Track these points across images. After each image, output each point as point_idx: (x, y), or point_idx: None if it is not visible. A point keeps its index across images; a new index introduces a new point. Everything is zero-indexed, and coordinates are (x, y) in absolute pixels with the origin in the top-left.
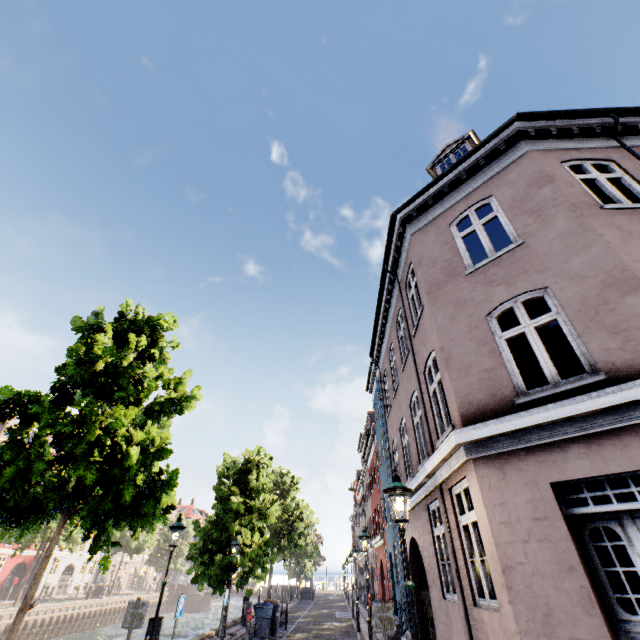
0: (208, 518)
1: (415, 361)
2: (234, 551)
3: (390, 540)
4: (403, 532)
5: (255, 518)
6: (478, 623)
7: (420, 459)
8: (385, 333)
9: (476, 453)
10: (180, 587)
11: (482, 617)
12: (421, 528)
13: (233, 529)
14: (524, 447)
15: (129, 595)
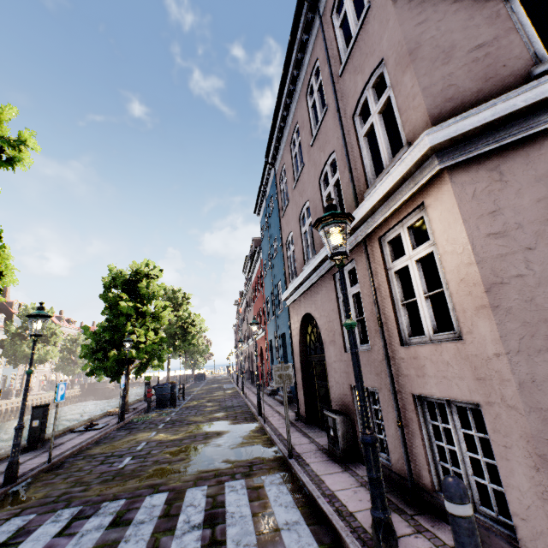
0: (99, 324)
1: (339, 109)
2: (127, 346)
3: (271, 331)
4: (342, 268)
5: (149, 321)
6: (406, 361)
7: None
8: (287, 119)
9: (457, 157)
10: (91, 384)
11: (416, 354)
12: (321, 300)
13: (125, 330)
14: (543, 131)
15: (40, 394)
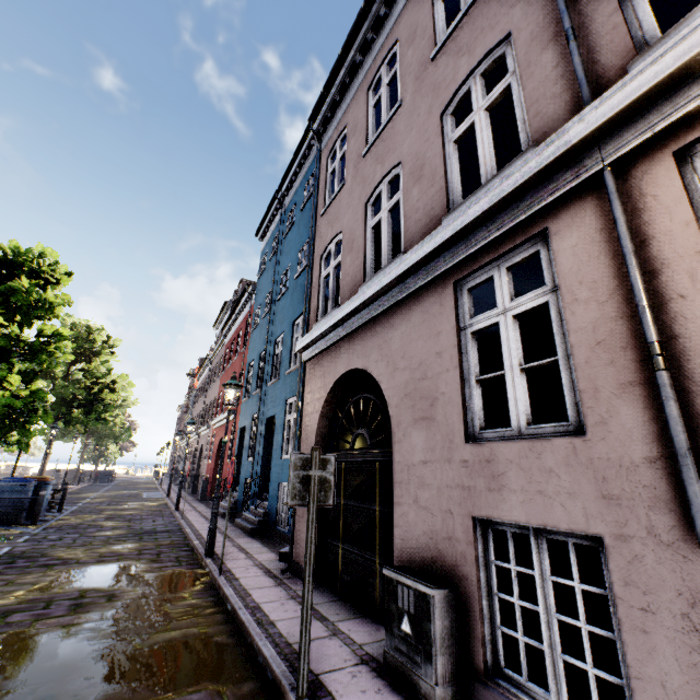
0: None
1: None
2: None
3: (248, 413)
4: None
5: (17, 357)
6: None
7: (450, 206)
8: (372, 47)
9: None
10: None
11: None
12: (401, 340)
13: None
14: None
15: None
